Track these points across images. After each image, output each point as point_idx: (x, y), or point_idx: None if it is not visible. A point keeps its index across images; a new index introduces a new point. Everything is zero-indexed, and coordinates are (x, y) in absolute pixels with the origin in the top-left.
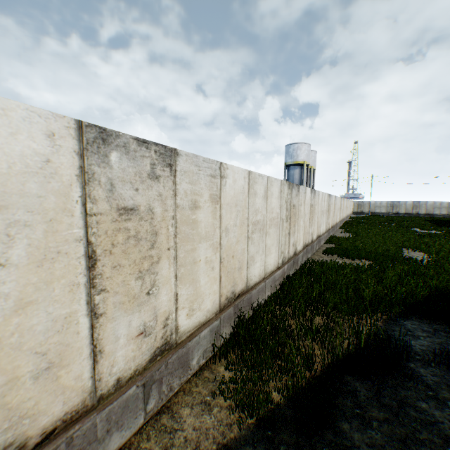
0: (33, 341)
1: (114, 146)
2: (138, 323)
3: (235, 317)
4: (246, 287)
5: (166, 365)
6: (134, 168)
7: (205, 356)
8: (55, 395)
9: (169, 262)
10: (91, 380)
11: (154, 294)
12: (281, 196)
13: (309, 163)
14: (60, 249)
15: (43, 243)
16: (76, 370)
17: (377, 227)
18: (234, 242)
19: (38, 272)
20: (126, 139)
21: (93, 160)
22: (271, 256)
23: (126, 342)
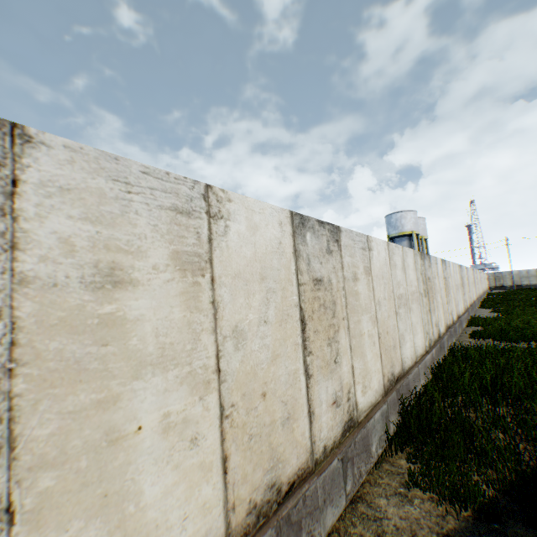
0: (280, 390)
1: (308, 228)
2: (332, 390)
3: (399, 404)
4: (402, 371)
5: (354, 444)
6: (318, 245)
7: (381, 444)
8: (292, 447)
9: (344, 332)
10: (310, 441)
11: (338, 363)
12: (416, 268)
13: (418, 232)
14: (288, 313)
15: (281, 307)
16: (301, 426)
17: (534, 302)
18: (386, 316)
19: (279, 330)
20: (313, 222)
21: (298, 240)
22: (417, 336)
23: (326, 408)
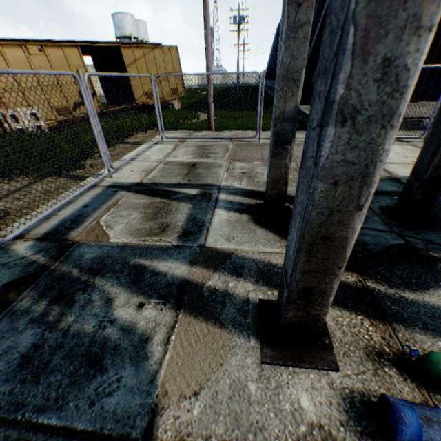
0: None
1: None
2: None
3: None
4: None
5: None
6: None
7: None
8: None
9: None
10: None
11: None
12: None
13: (136, 36)
14: None
15: None
16: None
17: None
18: None
19: None
20: None
21: None
22: None
23: None
